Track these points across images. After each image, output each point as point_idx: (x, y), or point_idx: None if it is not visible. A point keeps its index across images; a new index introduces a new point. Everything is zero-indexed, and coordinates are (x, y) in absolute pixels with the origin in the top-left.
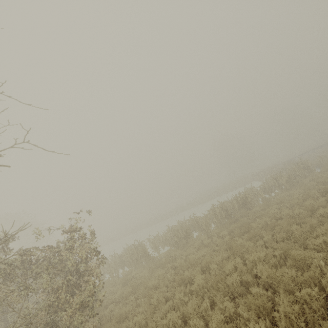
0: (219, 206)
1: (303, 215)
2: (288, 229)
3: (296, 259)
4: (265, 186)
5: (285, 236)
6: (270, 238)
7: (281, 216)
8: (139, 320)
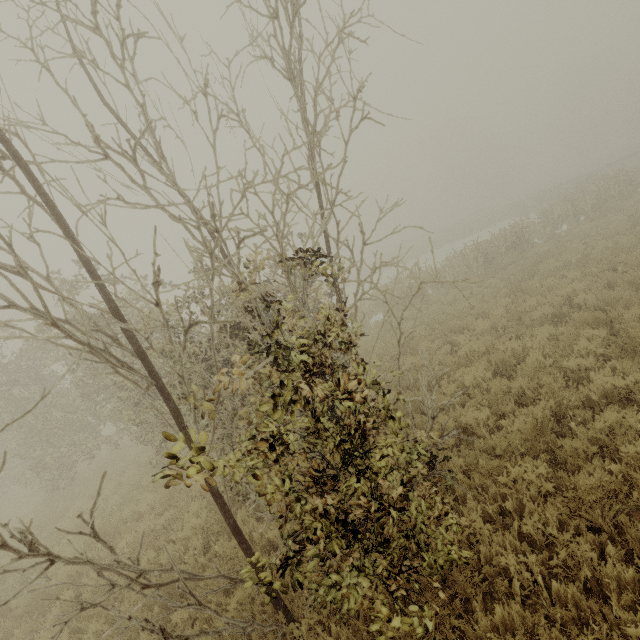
0: (474, 248)
1: (632, 244)
2: (611, 261)
3: (635, 281)
4: (548, 217)
5: (607, 268)
6: (580, 275)
7: (590, 252)
8: (414, 361)
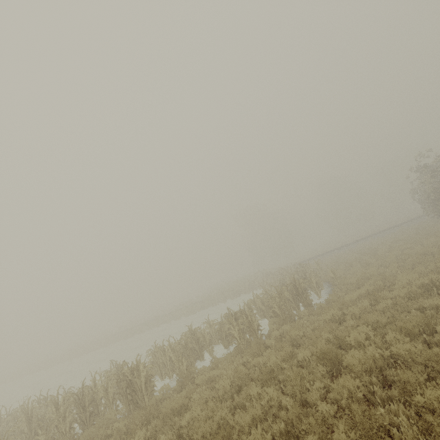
0: (73, 393)
1: None
2: None
3: None
4: (223, 326)
5: None
6: None
7: None
8: None
